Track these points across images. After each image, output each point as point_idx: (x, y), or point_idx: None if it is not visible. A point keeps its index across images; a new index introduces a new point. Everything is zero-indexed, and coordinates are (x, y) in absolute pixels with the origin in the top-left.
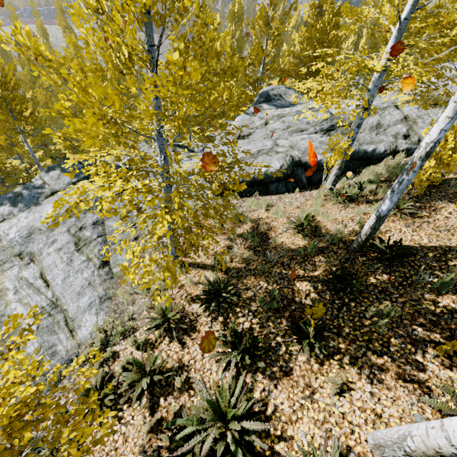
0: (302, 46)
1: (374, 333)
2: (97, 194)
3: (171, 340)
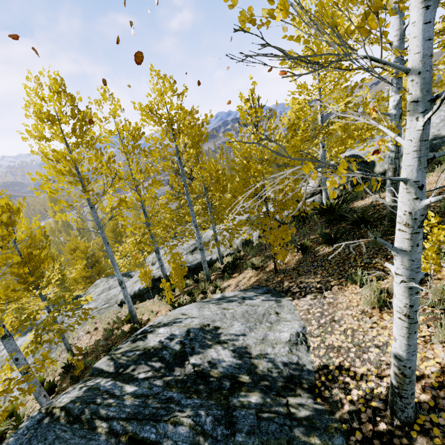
0: None
1: None
2: None
3: None
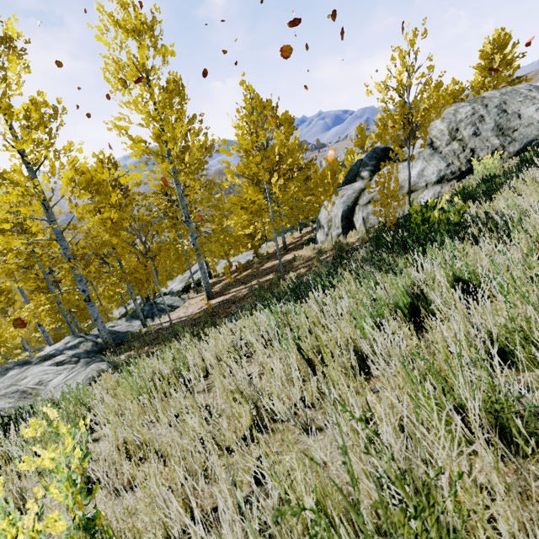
0: None
1: None
2: None
3: None
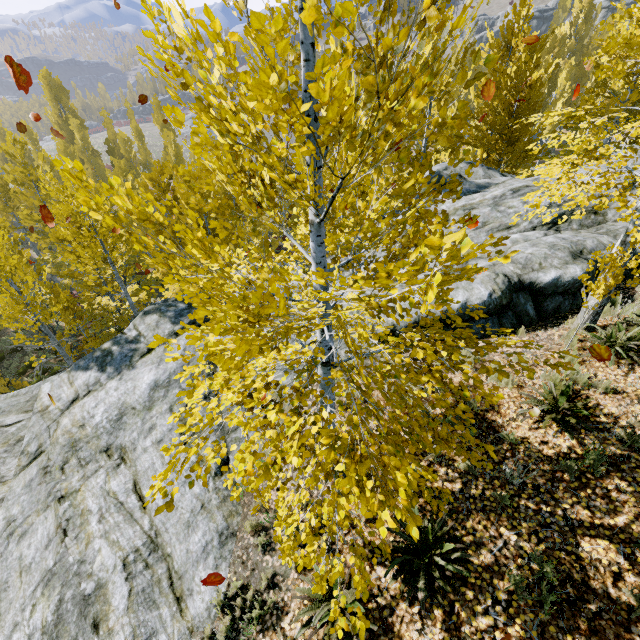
0: (480, 100)
1: None
2: (231, 424)
3: None
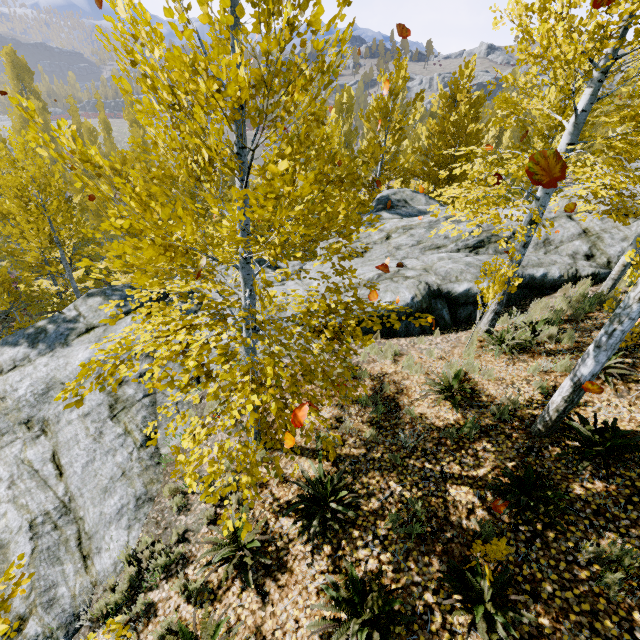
0: (431, 141)
1: (600, 599)
2: (147, 351)
3: (244, 587)
